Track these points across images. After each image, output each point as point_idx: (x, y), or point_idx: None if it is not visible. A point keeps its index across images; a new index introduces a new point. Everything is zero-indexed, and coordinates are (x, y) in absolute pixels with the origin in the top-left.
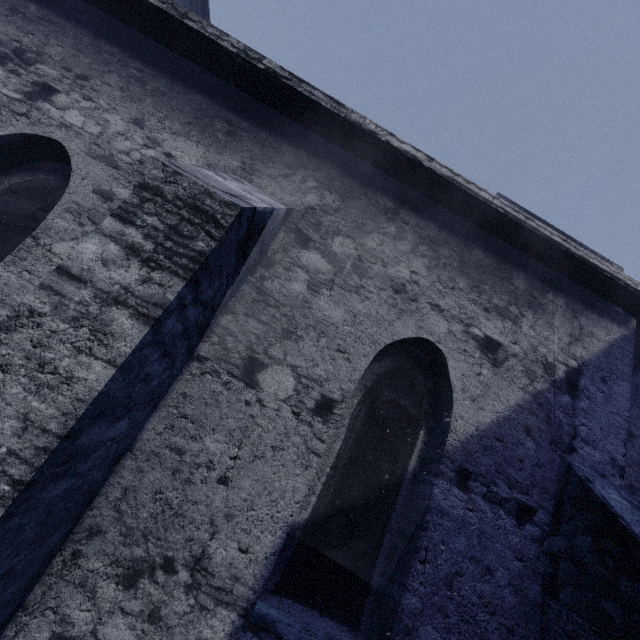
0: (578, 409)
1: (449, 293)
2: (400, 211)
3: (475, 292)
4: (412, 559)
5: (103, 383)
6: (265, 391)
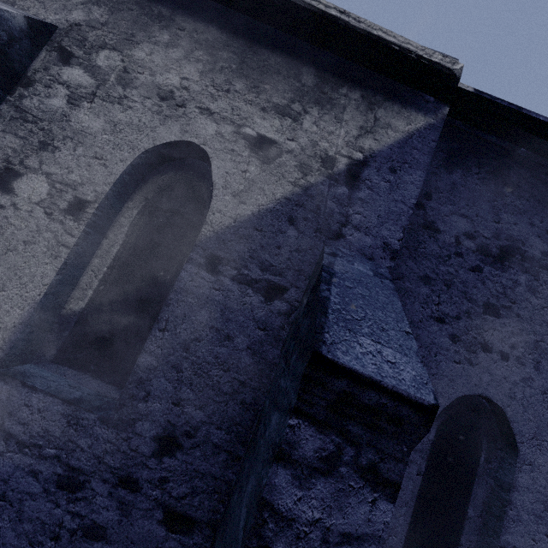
0: (355, 199)
1: (222, 96)
2: (176, 17)
3: (253, 93)
4: (153, 328)
5: None
6: (20, 196)
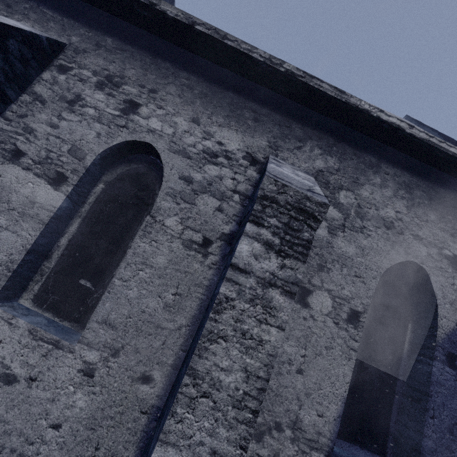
0: None
1: (424, 225)
2: (381, 165)
3: (442, 222)
4: (424, 416)
5: (279, 342)
6: (314, 309)
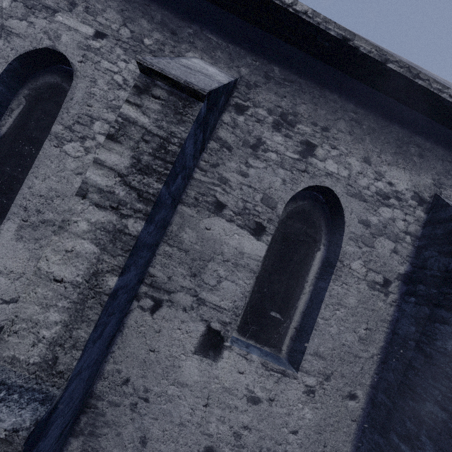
0: None
1: None
2: None
3: None
4: None
5: None
6: None
